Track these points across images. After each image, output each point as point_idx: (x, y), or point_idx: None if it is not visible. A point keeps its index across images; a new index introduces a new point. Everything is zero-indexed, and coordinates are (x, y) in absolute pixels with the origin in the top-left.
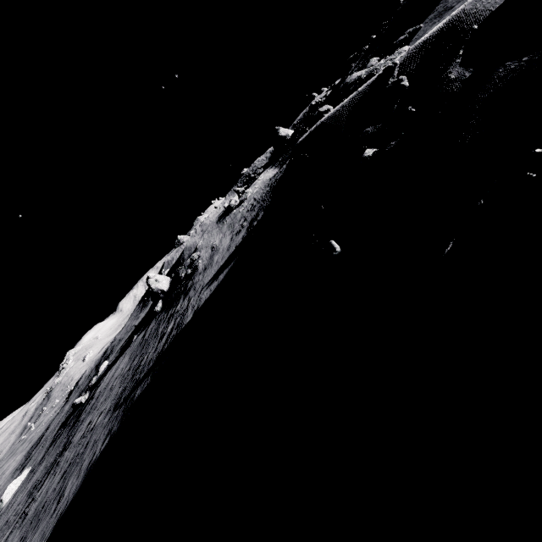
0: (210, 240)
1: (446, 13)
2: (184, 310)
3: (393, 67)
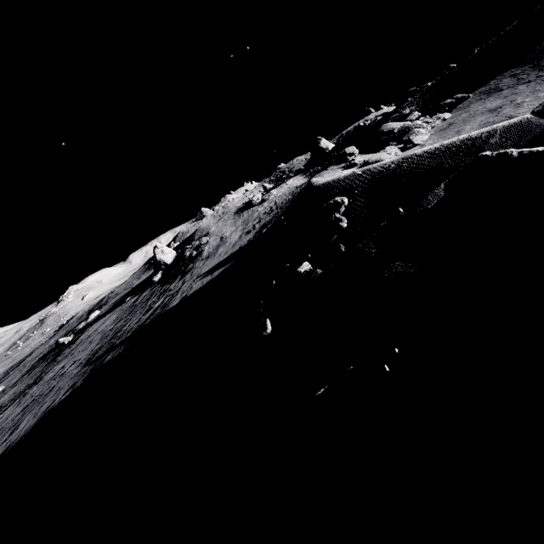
0: (222, 229)
1: (494, 93)
2: (175, 292)
3: (340, 203)
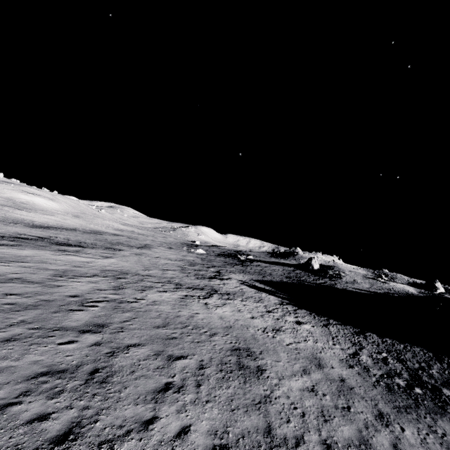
0: (355, 277)
1: None
2: (332, 283)
3: None
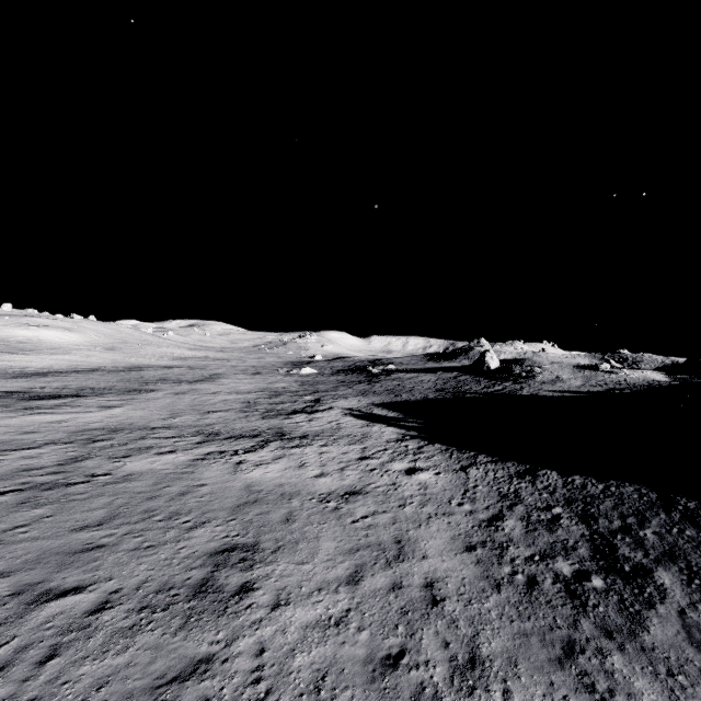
0: (559, 371)
1: None
2: (516, 388)
3: None
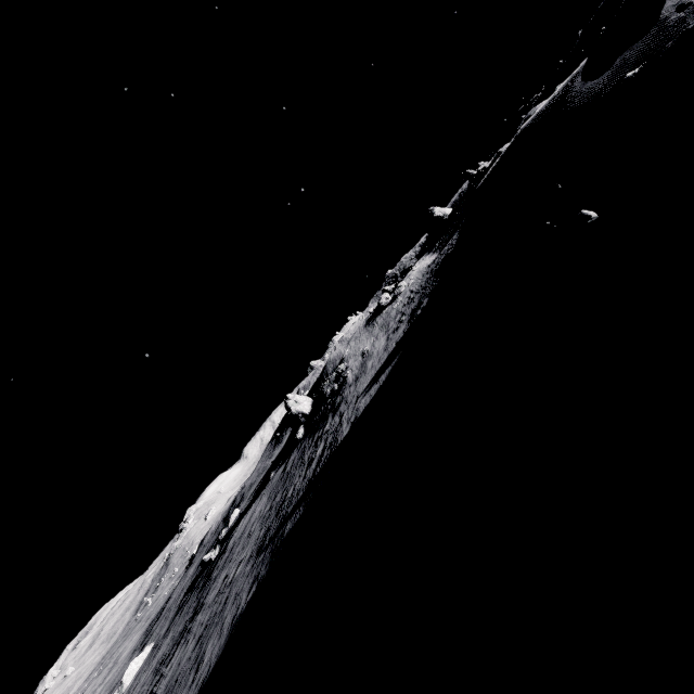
0: (359, 346)
1: None
2: (336, 427)
3: None
